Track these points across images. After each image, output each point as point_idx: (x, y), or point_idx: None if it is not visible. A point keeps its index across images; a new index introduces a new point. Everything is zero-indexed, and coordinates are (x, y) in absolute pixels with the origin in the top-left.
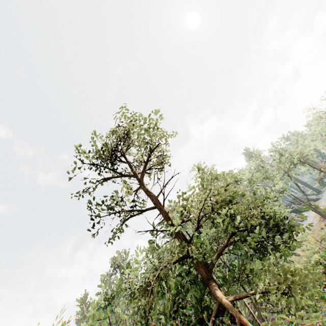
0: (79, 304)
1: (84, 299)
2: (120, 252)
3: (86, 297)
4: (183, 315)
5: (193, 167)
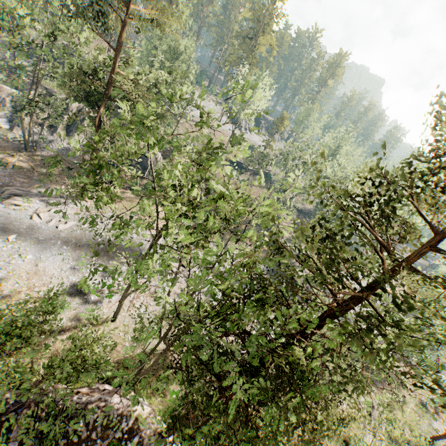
0: None
1: None
2: None
3: None
4: (86, 93)
5: None
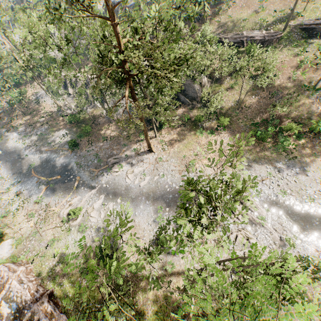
0: None
1: None
2: None
3: None
4: (112, 79)
5: None
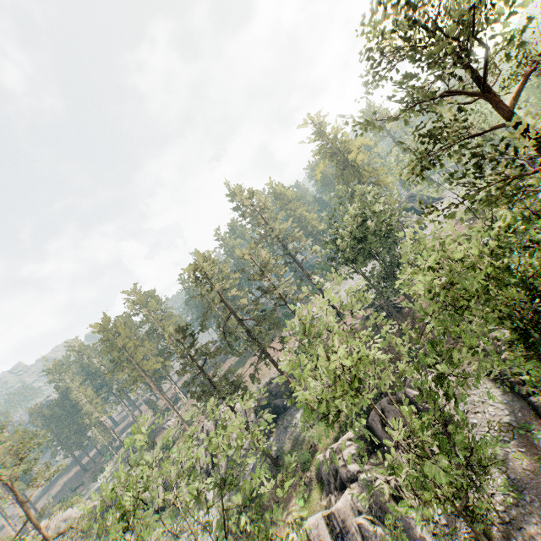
0: (97, 331)
1: (104, 324)
2: (202, 256)
3: (109, 321)
4: None
5: (305, 120)
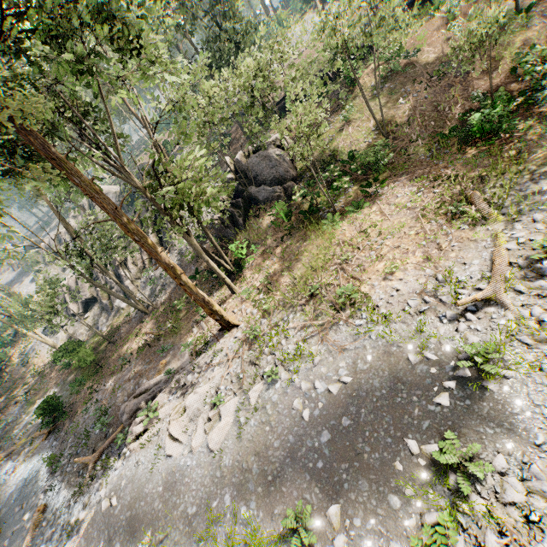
0: None
1: None
2: None
3: None
4: None
5: None
